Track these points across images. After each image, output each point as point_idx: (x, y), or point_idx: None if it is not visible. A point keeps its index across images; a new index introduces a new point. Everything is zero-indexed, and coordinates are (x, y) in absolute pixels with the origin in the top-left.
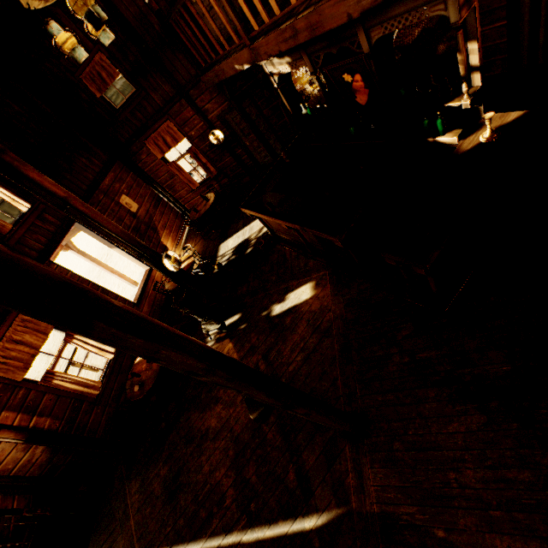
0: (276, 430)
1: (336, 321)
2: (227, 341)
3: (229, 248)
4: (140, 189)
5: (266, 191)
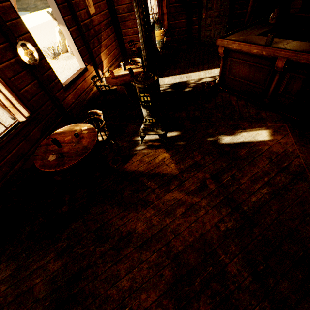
0: (243, 264)
1: (309, 168)
2: (162, 150)
3: (164, 83)
4: (101, 1)
5: (250, 34)
